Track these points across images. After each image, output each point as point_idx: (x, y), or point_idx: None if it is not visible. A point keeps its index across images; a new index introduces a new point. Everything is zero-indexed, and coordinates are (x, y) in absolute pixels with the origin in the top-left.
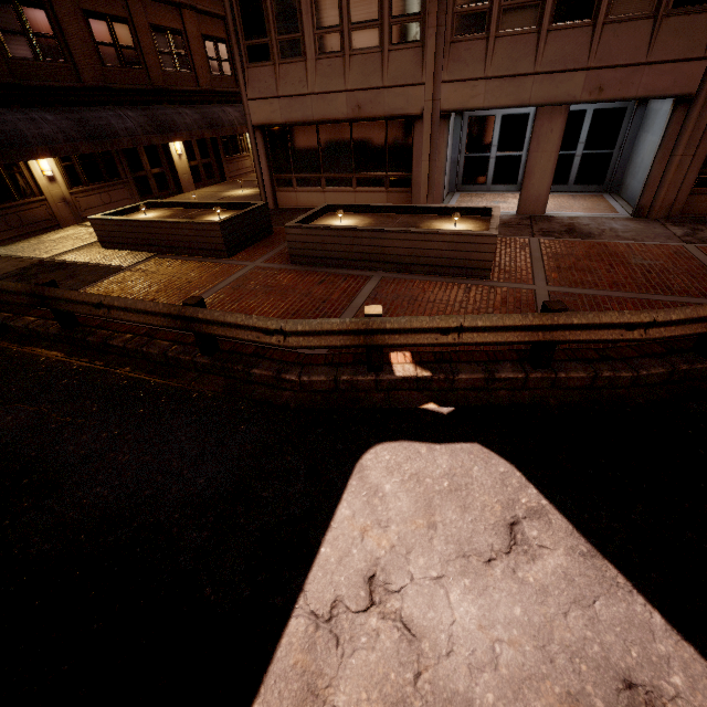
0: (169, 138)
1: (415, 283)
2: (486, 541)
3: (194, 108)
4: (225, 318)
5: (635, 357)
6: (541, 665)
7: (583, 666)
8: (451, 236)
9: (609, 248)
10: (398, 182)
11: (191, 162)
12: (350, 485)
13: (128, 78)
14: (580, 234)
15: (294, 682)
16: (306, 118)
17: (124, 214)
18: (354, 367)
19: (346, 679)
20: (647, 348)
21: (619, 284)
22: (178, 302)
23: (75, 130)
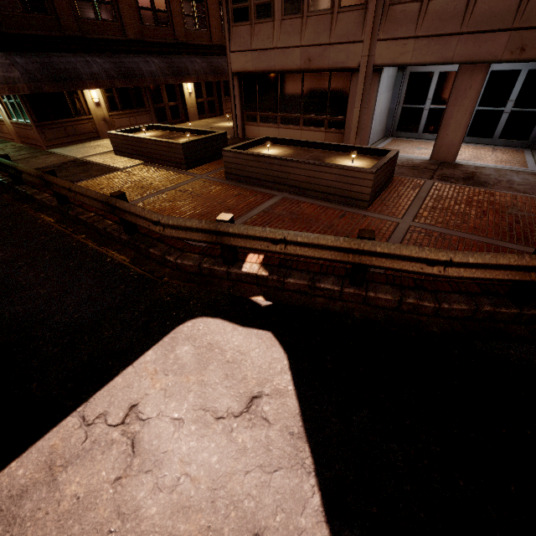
0: (181, 80)
1: (305, 205)
2: (227, 404)
3: (204, 58)
4: (130, 209)
5: (447, 291)
6: (204, 501)
7: (233, 513)
8: (338, 170)
9: (494, 196)
10: (335, 124)
11: (199, 99)
12: (163, 341)
13: (159, 34)
14: (475, 182)
15: (44, 456)
16: (270, 68)
17: (132, 132)
18: (216, 259)
19: (74, 465)
20: (464, 286)
21: (479, 228)
22: (135, 196)
23: (114, 71)
